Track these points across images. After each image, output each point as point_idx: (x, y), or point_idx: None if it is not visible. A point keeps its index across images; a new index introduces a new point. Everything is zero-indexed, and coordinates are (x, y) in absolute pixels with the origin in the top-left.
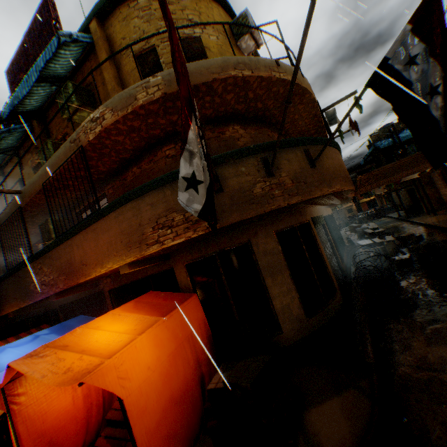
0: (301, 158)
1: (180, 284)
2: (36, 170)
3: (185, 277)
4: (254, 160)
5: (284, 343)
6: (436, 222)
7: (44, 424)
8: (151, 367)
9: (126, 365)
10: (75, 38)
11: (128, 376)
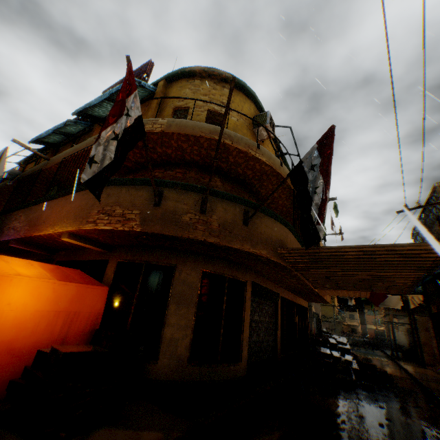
0: (238, 213)
1: (105, 276)
2: None
3: (112, 272)
4: (196, 197)
5: (153, 374)
6: (416, 372)
7: None
8: (13, 306)
9: None
10: (142, 84)
11: None
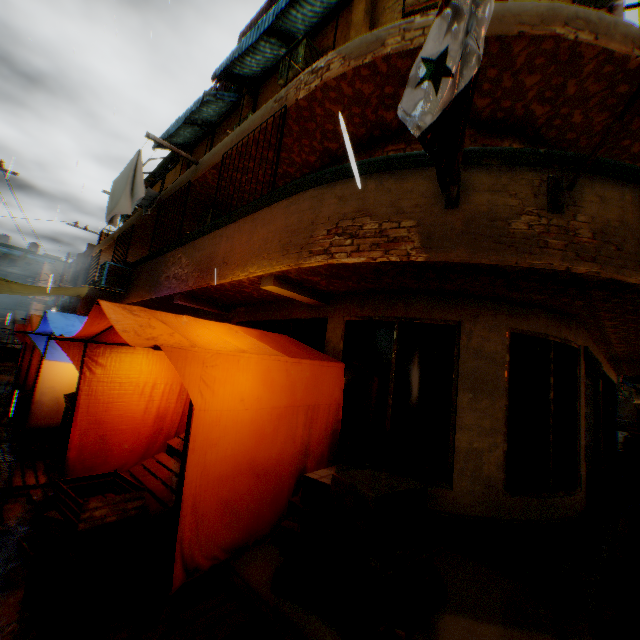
0: (627, 205)
1: (327, 345)
2: None
3: (338, 337)
4: (534, 177)
5: (447, 505)
6: None
7: (105, 414)
8: (245, 403)
9: (216, 372)
10: None
11: (212, 388)
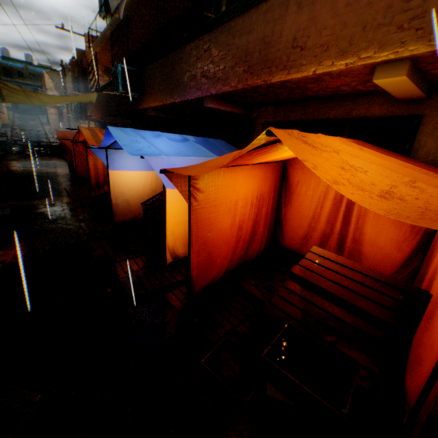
0: None
1: (414, 150)
2: None
3: (437, 142)
4: None
5: None
6: None
7: (207, 235)
8: None
9: None
10: None
11: None
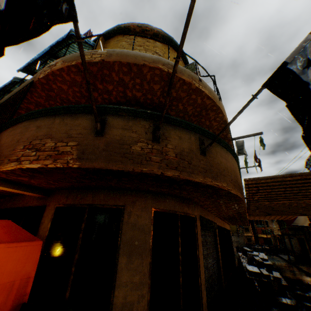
0: (194, 142)
1: (41, 225)
2: None
3: (49, 219)
4: (146, 124)
5: None
6: None
7: None
8: None
9: None
10: (81, 37)
11: None
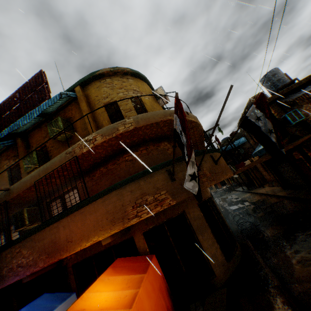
0: (210, 159)
1: (139, 249)
2: (10, 172)
3: (143, 242)
4: None
5: (218, 283)
6: (267, 191)
7: None
8: None
9: None
10: (69, 94)
11: None
